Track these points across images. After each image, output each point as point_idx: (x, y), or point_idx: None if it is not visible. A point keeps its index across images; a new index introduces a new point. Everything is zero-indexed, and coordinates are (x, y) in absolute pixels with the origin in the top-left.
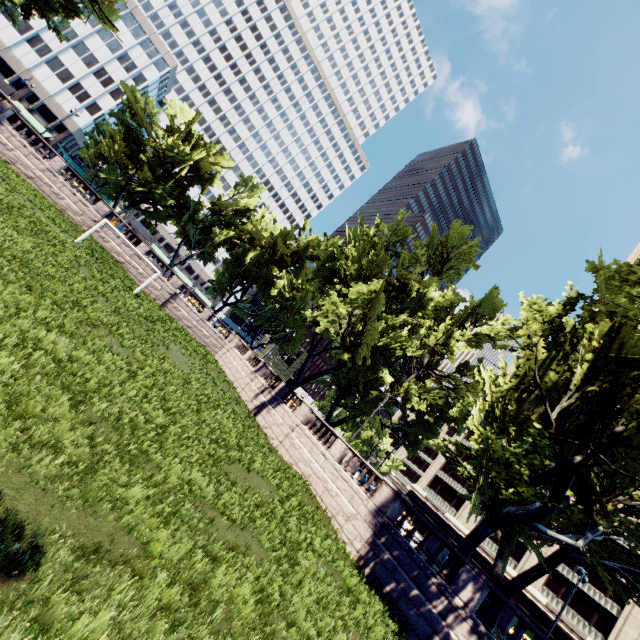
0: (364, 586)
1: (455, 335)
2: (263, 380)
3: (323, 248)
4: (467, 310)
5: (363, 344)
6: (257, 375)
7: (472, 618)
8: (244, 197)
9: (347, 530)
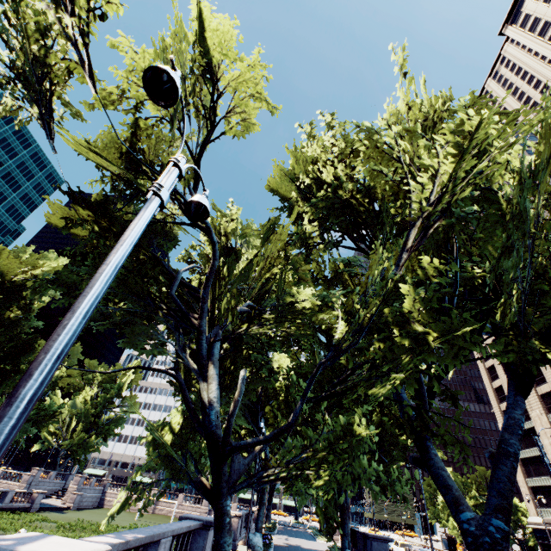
0: None
1: None
2: None
3: None
4: None
5: None
6: None
7: None
8: None
9: None
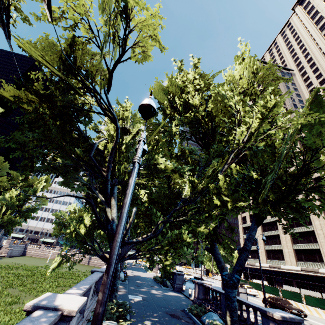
0: None
1: None
2: None
3: None
4: None
5: None
6: None
7: None
8: None
9: None
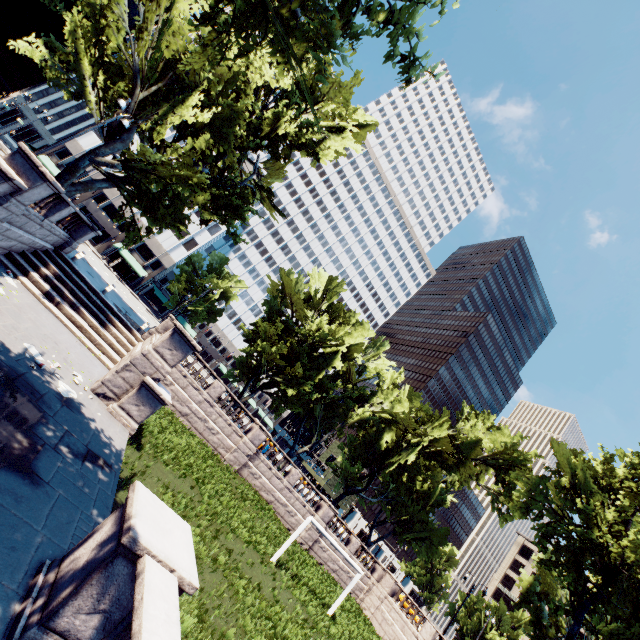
0: None
1: None
2: None
3: (500, 449)
4: None
5: None
6: None
7: None
8: (369, 357)
9: None
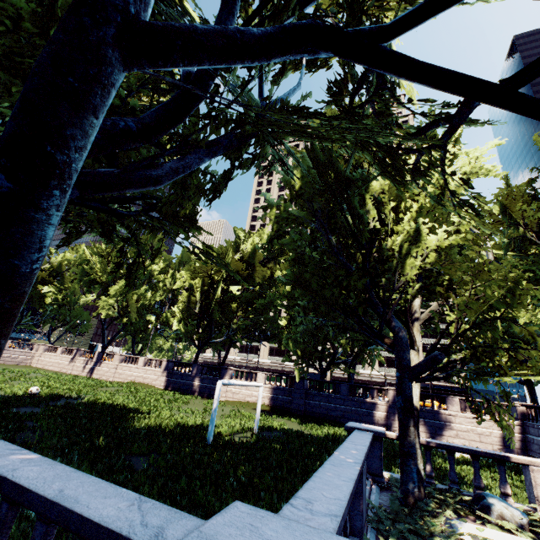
0: (167, 390)
1: (177, 277)
2: (83, 358)
3: (74, 261)
4: (176, 264)
5: (131, 312)
6: (77, 358)
7: (198, 375)
8: None
9: (157, 383)
